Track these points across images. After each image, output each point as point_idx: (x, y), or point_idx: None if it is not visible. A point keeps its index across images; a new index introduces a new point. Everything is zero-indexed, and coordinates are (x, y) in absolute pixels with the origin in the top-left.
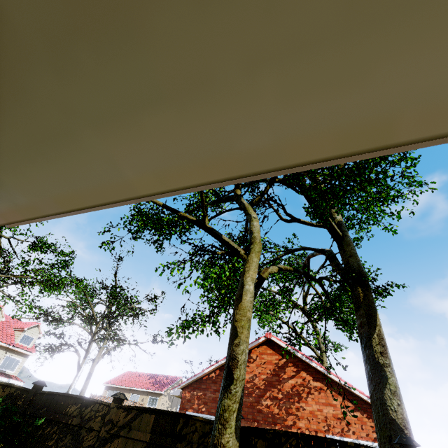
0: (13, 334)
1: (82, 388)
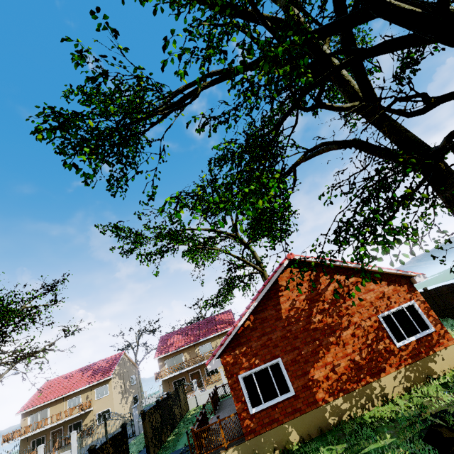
0: None
1: None
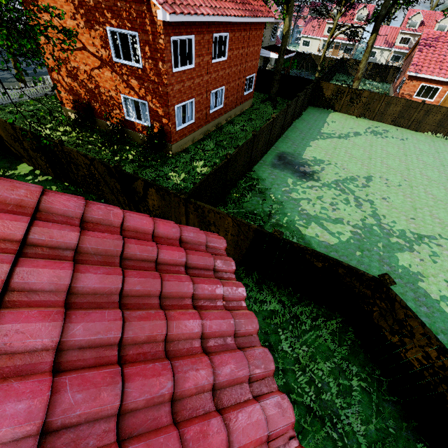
0: (434, 26)
1: None
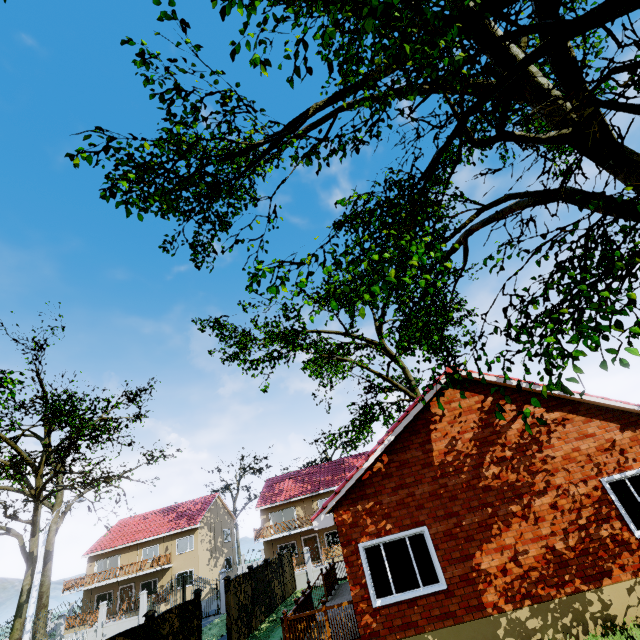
0: None
1: (41, 581)
